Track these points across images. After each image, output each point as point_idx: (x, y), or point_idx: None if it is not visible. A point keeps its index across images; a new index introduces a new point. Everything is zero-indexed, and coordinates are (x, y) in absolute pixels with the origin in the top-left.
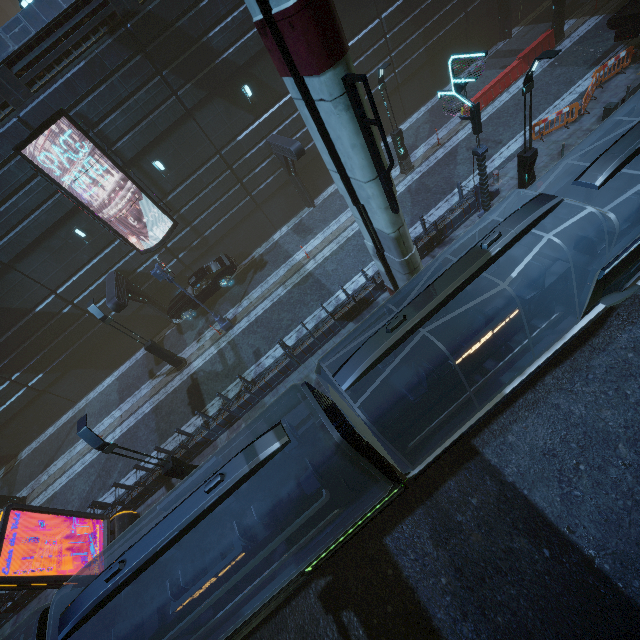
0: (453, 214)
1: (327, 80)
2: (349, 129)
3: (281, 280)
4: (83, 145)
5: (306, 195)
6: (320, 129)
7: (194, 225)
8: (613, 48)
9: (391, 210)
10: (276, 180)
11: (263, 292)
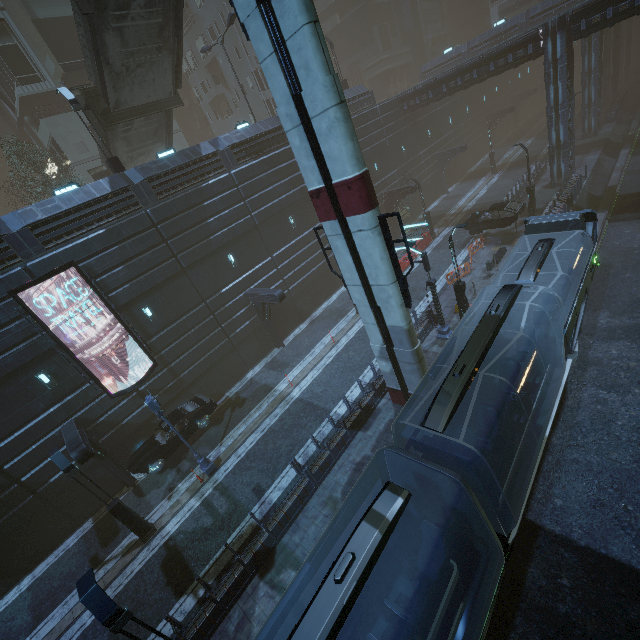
0: (417, 331)
1: (369, 217)
2: (380, 247)
3: (267, 411)
4: (81, 291)
5: (277, 336)
6: (353, 251)
7: (172, 366)
8: (469, 239)
9: (405, 306)
10: (251, 324)
11: (249, 426)
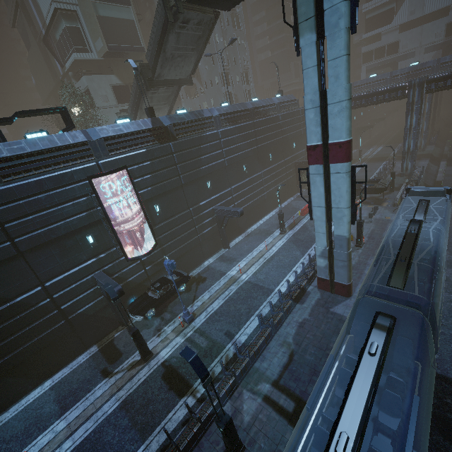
0: None
1: (346, 165)
2: (347, 184)
3: (225, 286)
4: (124, 186)
5: (227, 240)
6: (328, 185)
7: (163, 247)
8: None
9: (351, 223)
10: (212, 230)
11: (213, 294)
